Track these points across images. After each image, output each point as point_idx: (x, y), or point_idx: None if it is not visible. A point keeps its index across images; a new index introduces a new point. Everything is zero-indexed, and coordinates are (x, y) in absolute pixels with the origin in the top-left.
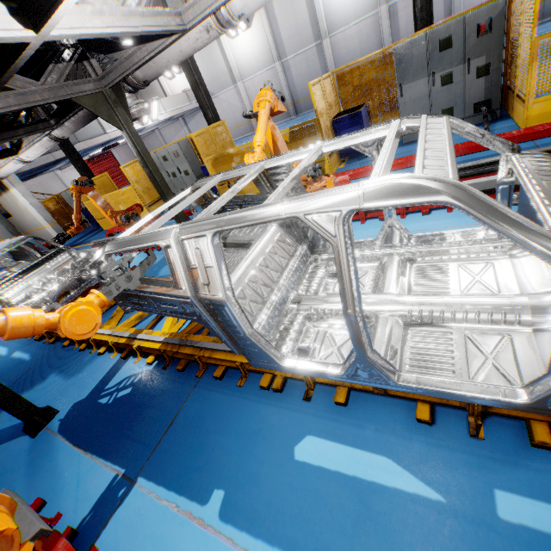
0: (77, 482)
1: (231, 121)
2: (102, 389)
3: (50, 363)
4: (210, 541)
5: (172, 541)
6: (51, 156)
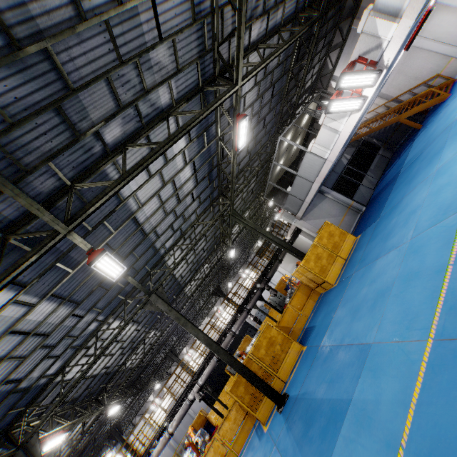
0: None
1: None
2: None
3: None
4: None
5: None
6: (305, 202)
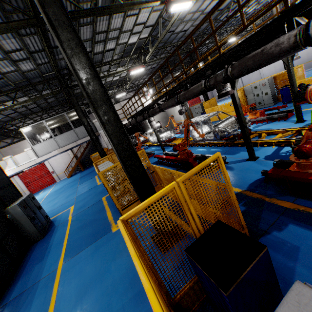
0: None
1: (271, 72)
2: (278, 153)
3: (236, 150)
4: None
5: None
6: None
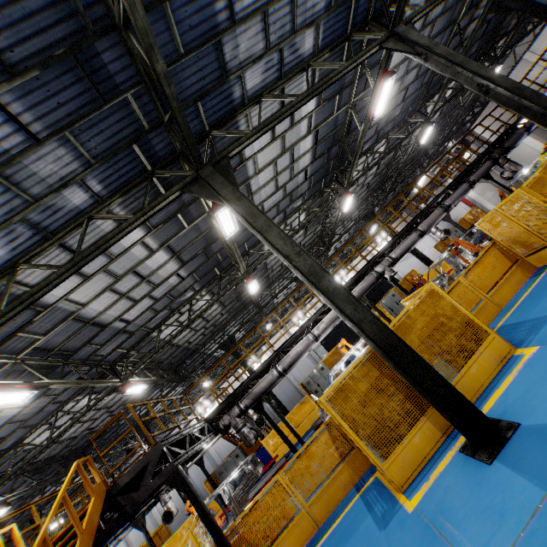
0: None
1: None
2: None
3: None
4: None
5: None
6: None
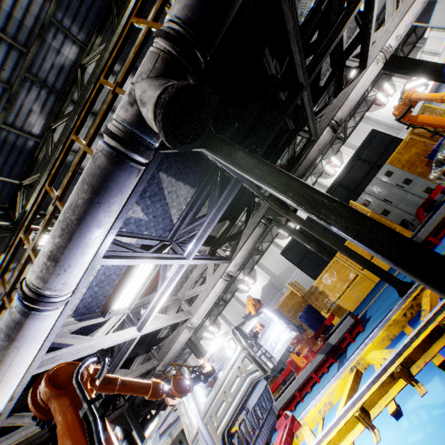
0: (357, 342)
1: None
2: None
3: None
4: (308, 401)
5: (317, 389)
6: None
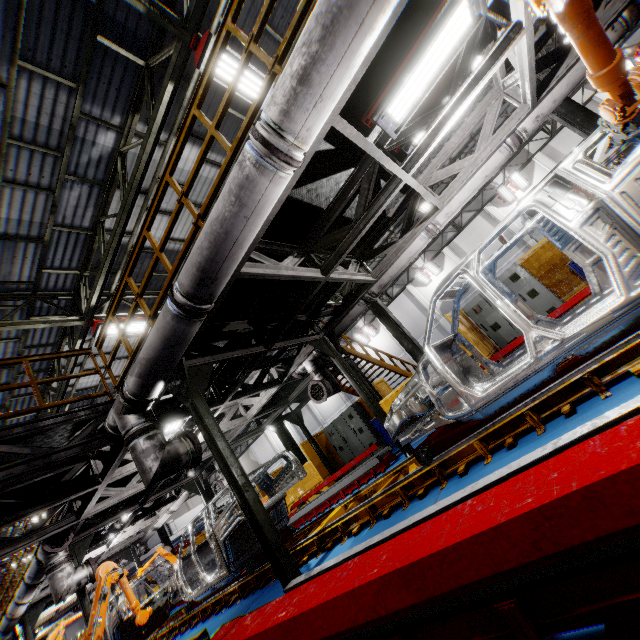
0: None
1: None
2: None
3: None
4: None
5: None
6: None
